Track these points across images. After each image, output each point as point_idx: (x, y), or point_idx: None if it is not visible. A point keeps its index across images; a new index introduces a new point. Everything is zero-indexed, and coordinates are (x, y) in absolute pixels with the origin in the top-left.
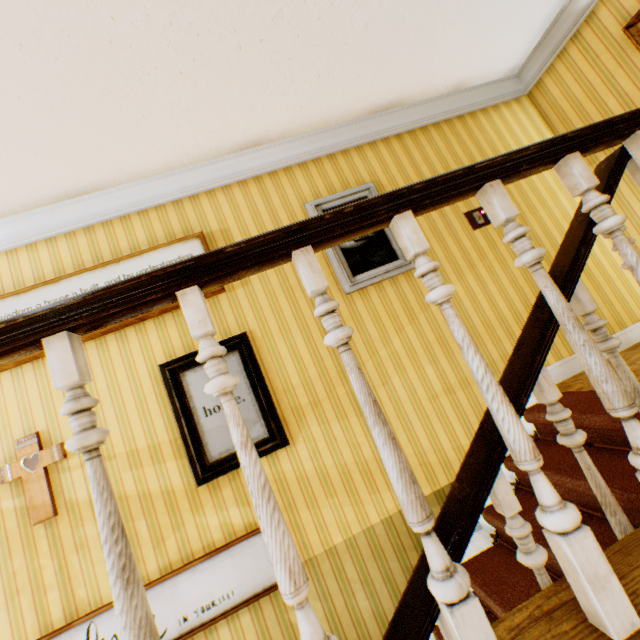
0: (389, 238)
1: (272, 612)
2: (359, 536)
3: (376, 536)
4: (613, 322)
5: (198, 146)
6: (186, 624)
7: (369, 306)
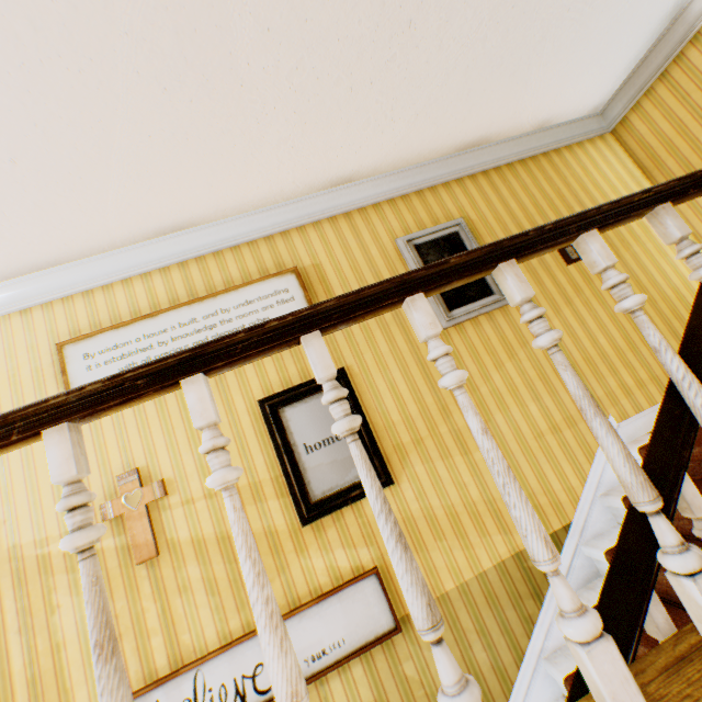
0: None
1: (385, 663)
2: (471, 582)
3: (489, 582)
4: None
5: (294, 183)
6: None
7: (466, 342)
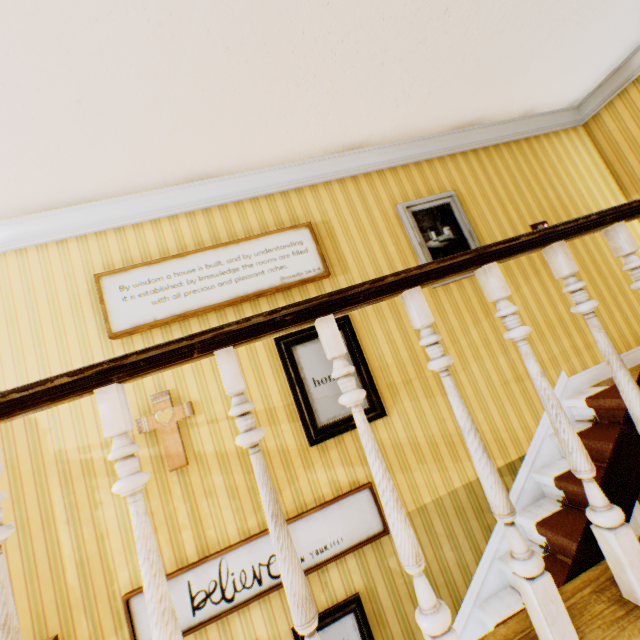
0: (468, 242)
1: (373, 558)
2: (444, 498)
3: (459, 498)
4: None
5: (312, 144)
6: (303, 564)
7: (451, 300)
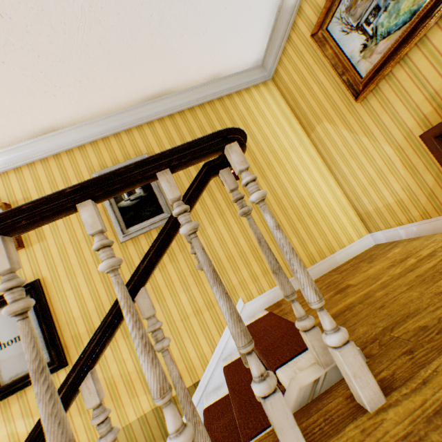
0: (157, 196)
1: None
2: (120, 432)
3: (133, 431)
4: (326, 249)
5: None
6: None
7: (139, 250)
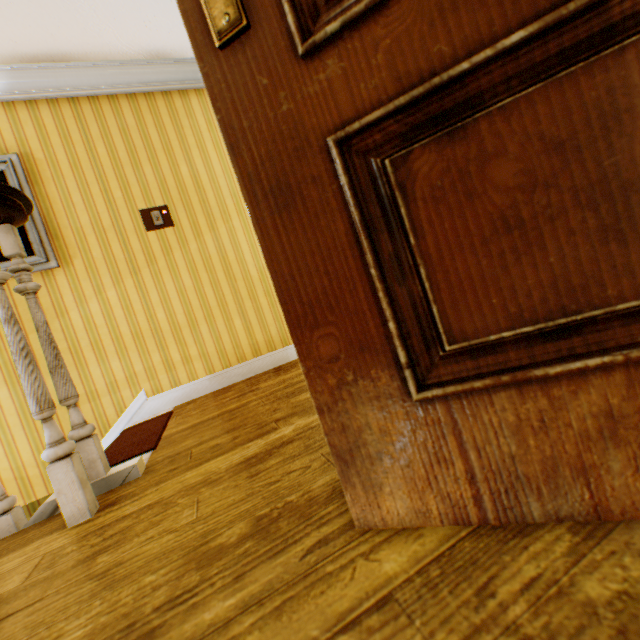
0: (27, 228)
1: None
2: None
3: None
4: (279, 339)
5: None
6: None
7: None
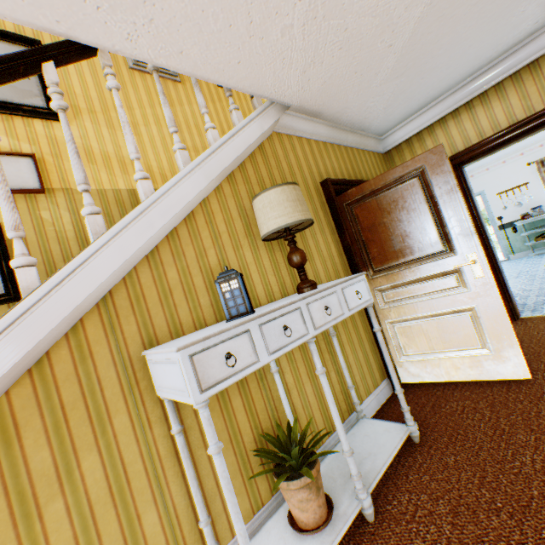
0: None
1: (26, 207)
2: (109, 191)
3: (122, 196)
4: None
5: None
6: None
7: (145, 84)
